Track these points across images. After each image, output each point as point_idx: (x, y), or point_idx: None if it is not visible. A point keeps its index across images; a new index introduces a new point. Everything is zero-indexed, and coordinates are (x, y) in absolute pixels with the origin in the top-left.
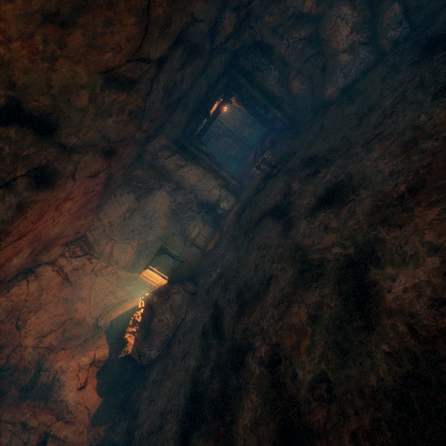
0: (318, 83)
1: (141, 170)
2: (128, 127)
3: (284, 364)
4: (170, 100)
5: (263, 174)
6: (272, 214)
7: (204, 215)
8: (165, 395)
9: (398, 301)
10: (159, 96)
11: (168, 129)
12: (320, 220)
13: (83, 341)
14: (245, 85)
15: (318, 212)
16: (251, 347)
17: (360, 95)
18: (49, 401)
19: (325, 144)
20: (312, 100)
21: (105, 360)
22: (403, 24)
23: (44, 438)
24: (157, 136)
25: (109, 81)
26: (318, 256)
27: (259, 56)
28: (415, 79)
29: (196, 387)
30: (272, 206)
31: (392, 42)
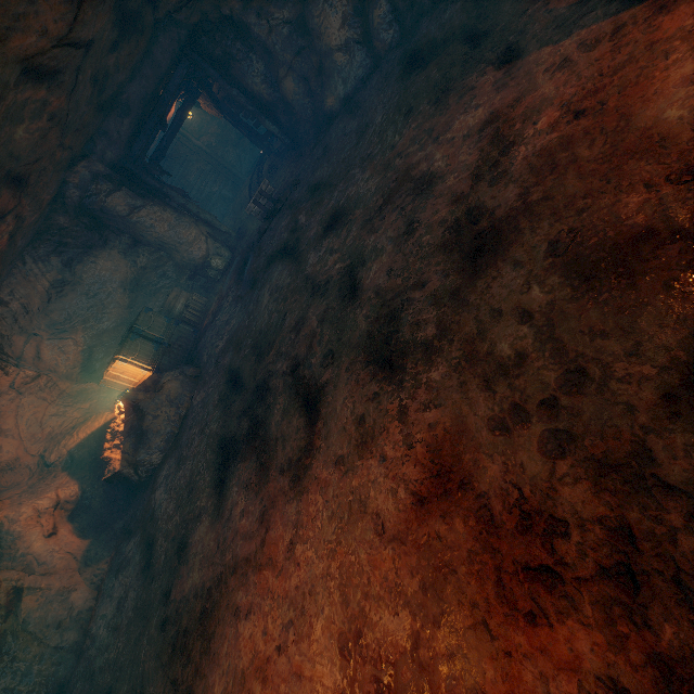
0: (317, 87)
1: (64, 215)
2: (47, 139)
3: (303, 364)
4: (101, 98)
5: (264, 212)
6: (281, 256)
7: (188, 283)
8: (188, 471)
9: (372, 281)
10: (87, 92)
11: (102, 146)
12: (326, 246)
13: (27, 488)
14: (218, 80)
15: (325, 239)
16: (275, 372)
17: (360, 109)
18: (2, 561)
19: (329, 168)
20: (314, 110)
21: (77, 500)
22: (394, 25)
23: (16, 595)
24: (84, 157)
25: (26, 71)
26: (325, 277)
27: (231, 37)
28: (396, 98)
29: (224, 440)
30: (280, 247)
31: (386, 46)
